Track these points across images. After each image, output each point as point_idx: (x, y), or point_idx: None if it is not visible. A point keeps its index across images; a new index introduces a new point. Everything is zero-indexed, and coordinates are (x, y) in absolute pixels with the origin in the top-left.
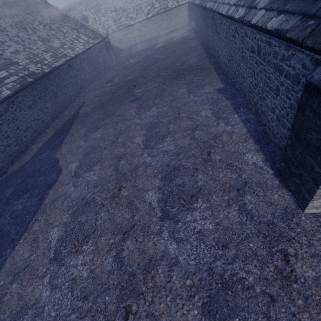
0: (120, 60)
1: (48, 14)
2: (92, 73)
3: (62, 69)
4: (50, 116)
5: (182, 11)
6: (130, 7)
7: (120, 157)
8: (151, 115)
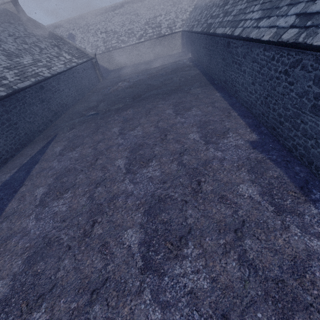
0: (108, 83)
1: (25, 27)
2: (73, 96)
3: (29, 91)
4: (0, 156)
5: (176, 39)
6: (122, 30)
7: (93, 287)
8: (151, 177)
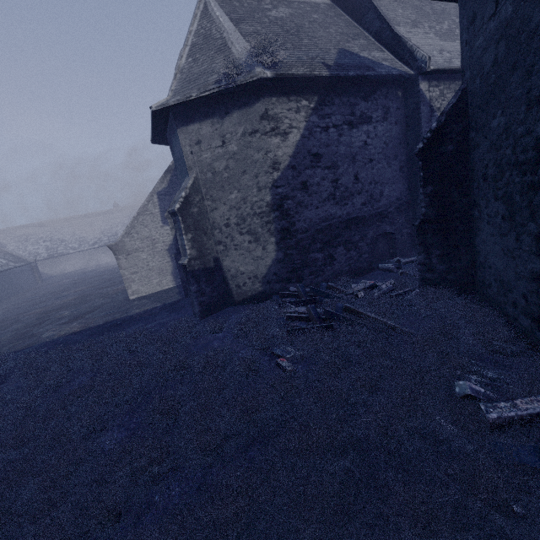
0: (49, 283)
1: None
2: (6, 292)
3: None
4: None
5: None
6: (72, 239)
7: (39, 316)
8: (74, 299)
